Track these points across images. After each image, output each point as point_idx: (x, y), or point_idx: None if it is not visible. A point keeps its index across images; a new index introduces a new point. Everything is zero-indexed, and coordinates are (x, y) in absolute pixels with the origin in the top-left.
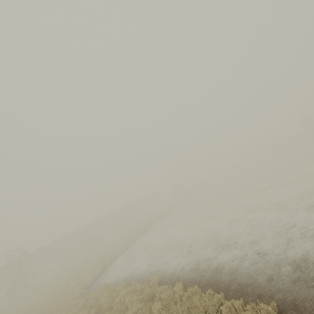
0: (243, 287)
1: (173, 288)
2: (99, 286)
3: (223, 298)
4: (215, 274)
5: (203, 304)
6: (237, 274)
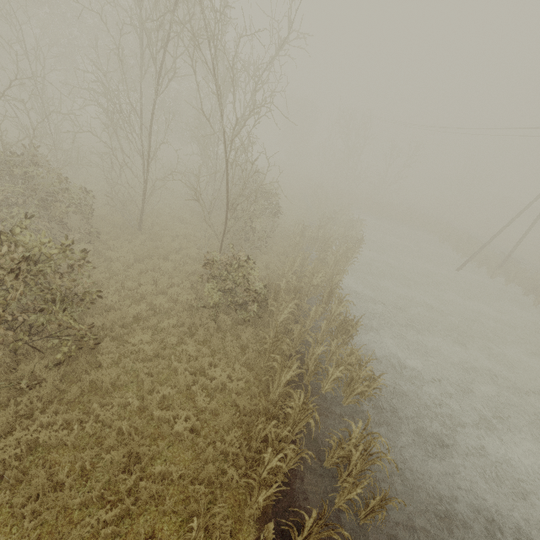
0: None
1: None
2: None
3: None
4: None
5: None
6: None
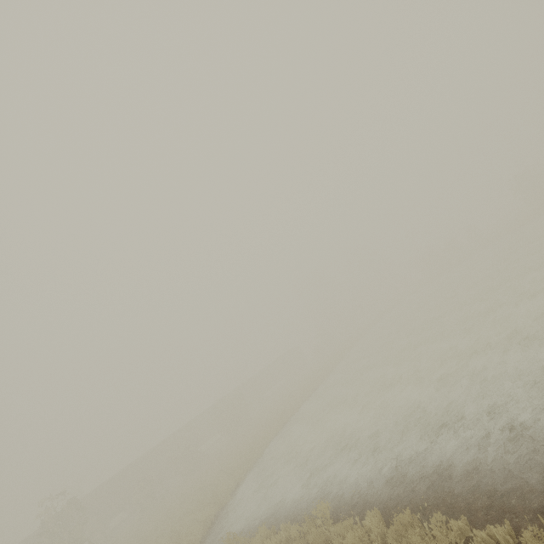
0: (500, 498)
1: (364, 522)
2: (218, 543)
3: (467, 526)
4: (436, 482)
5: (434, 543)
6: (480, 477)
